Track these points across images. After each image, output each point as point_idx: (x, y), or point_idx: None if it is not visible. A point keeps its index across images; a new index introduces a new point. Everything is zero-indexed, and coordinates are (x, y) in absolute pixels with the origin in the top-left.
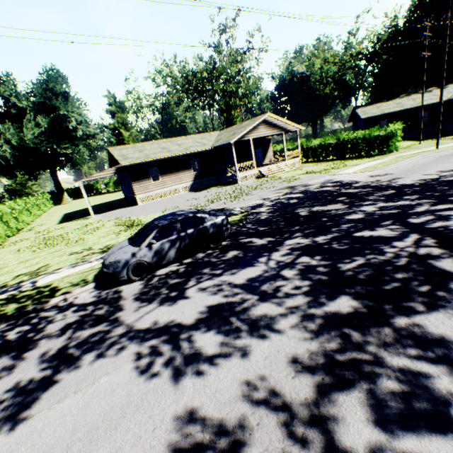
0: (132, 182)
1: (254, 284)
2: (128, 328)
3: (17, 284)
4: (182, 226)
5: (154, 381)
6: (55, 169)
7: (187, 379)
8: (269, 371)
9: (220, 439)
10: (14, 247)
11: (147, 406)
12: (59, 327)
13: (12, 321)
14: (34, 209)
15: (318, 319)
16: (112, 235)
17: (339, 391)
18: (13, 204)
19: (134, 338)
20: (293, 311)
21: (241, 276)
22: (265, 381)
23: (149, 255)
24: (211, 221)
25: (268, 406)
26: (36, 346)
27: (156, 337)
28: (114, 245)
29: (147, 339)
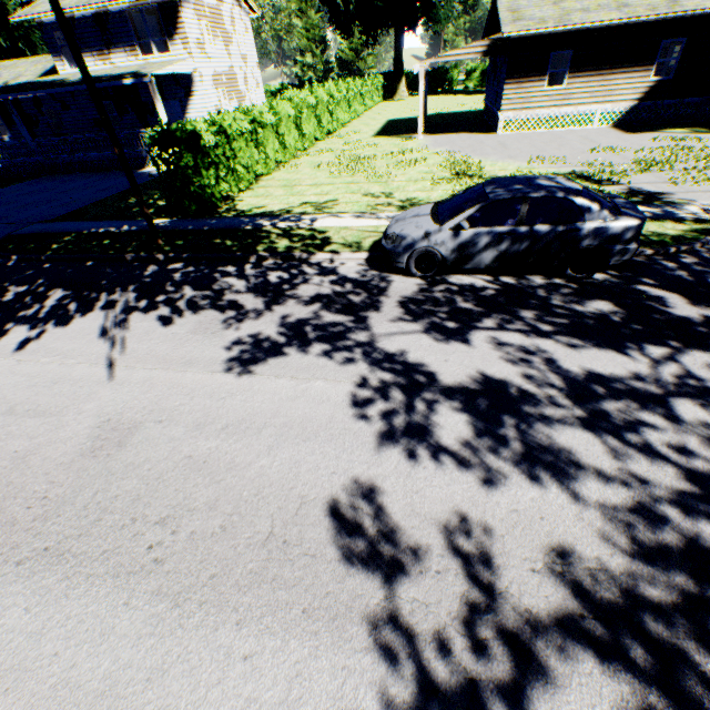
0: (506, 80)
1: (592, 389)
2: (371, 339)
3: (298, 216)
4: (530, 212)
5: (361, 424)
6: (402, 29)
7: (394, 451)
8: (503, 530)
9: (386, 543)
10: (316, 159)
11: (340, 445)
12: (310, 293)
13: (279, 261)
14: (355, 102)
15: (669, 534)
16: (427, 182)
17: (594, 656)
18: (332, 88)
19: (370, 357)
20: (628, 484)
21: (581, 359)
22: (487, 536)
23: (449, 246)
24: (597, 224)
25: (466, 567)
26: (284, 303)
27: (394, 373)
28: (419, 203)
29: (382, 368)
